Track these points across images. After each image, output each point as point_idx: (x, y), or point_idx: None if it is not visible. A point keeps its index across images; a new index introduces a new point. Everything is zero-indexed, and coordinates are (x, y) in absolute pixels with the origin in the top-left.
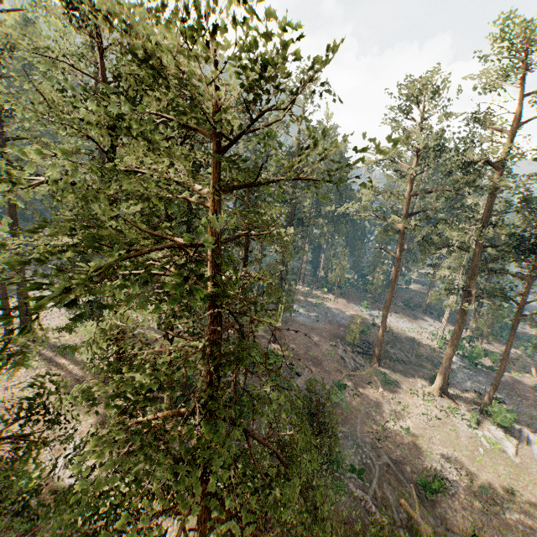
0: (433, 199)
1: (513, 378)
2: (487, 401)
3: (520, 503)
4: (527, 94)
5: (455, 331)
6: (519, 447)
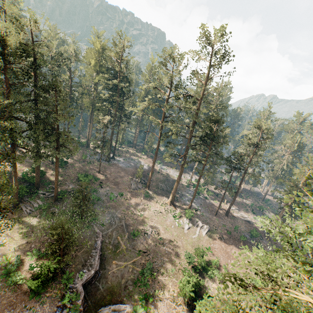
0: (166, 110)
1: (214, 203)
2: (188, 208)
3: (174, 245)
4: (212, 65)
5: (178, 175)
6: (192, 227)
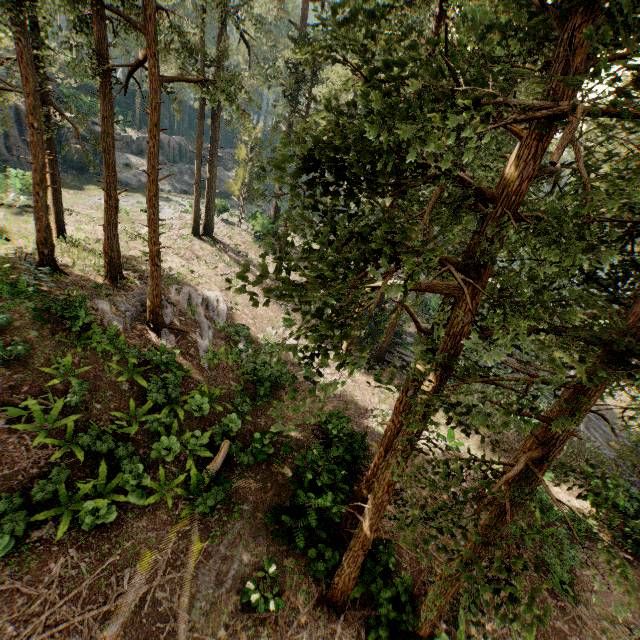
0: None
1: None
2: None
3: None
4: None
5: None
6: None
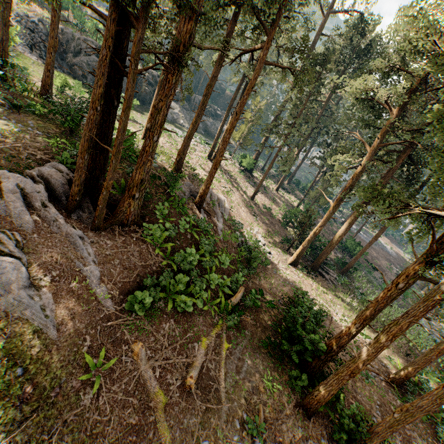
0: None
1: None
2: None
3: None
4: None
5: None
6: None
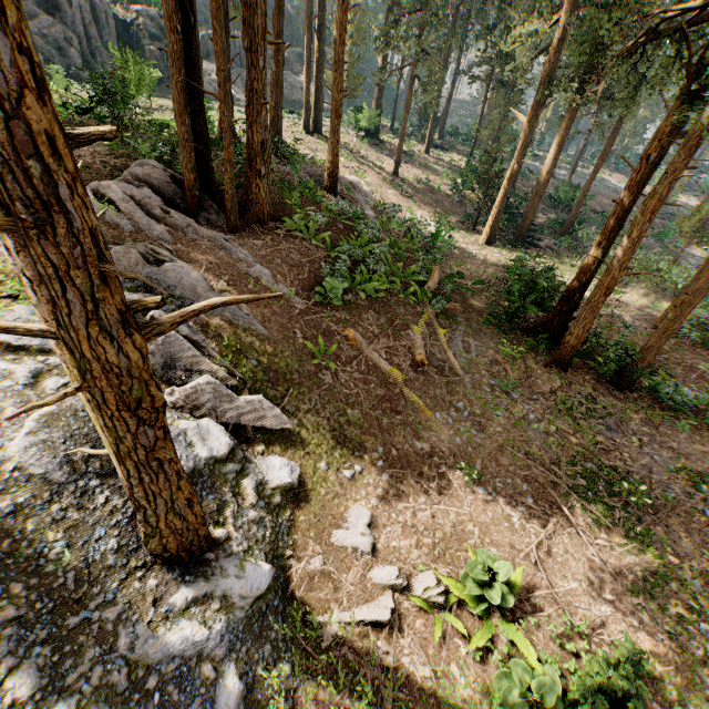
0: None
1: None
2: None
3: None
4: None
5: None
6: None
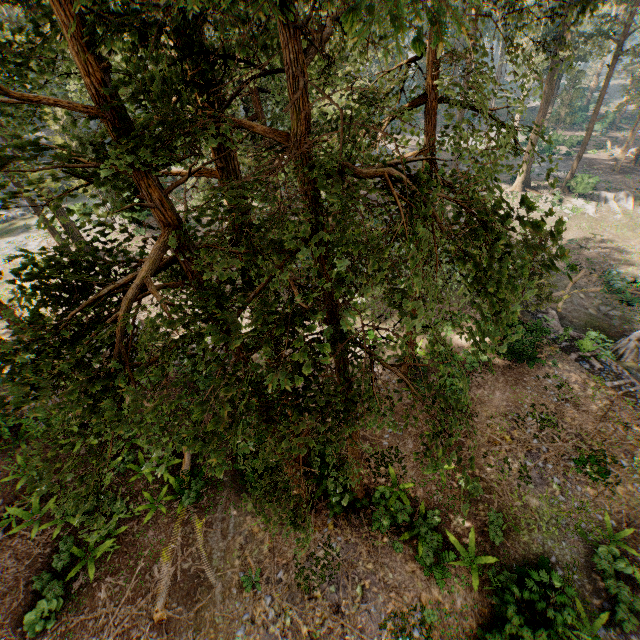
0: None
1: (590, 157)
2: (569, 178)
3: (601, 241)
4: None
5: (541, 108)
6: (598, 207)
